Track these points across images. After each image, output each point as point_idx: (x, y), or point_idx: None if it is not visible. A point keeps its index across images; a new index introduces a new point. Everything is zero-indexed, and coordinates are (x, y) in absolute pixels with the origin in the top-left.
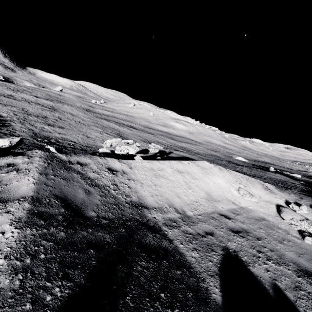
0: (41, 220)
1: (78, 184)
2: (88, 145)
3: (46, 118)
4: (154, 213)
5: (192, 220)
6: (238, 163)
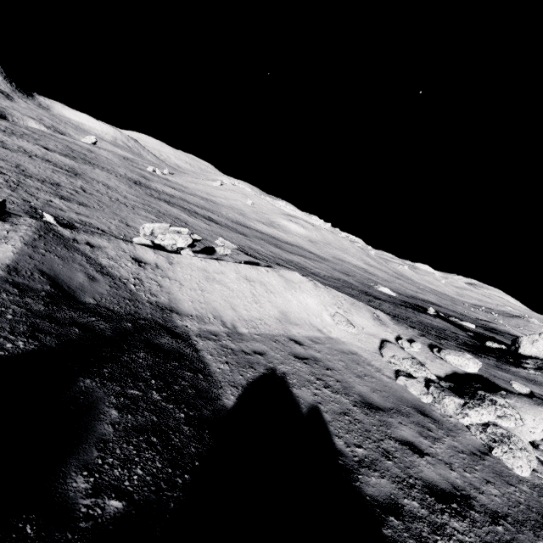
0: (15, 289)
1: (80, 267)
2: (126, 237)
3: (57, 186)
4: (188, 321)
5: (243, 338)
6: (379, 296)
